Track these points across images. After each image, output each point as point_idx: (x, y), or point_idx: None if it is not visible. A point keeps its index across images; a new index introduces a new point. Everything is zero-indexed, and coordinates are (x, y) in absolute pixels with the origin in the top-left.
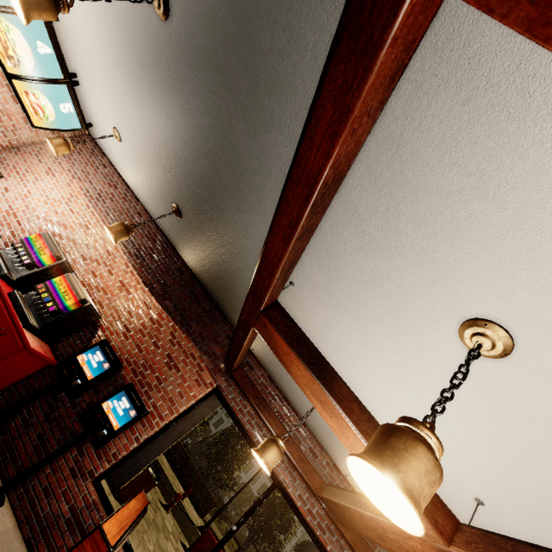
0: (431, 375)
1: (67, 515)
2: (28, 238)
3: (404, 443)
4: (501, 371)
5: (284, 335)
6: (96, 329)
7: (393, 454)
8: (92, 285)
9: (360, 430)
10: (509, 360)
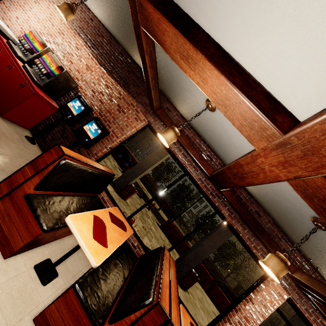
0: None
1: None
2: (25, 34)
3: None
4: None
5: (152, 1)
6: (77, 93)
7: None
8: (71, 68)
9: (212, 61)
10: None
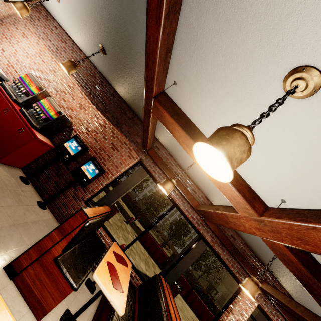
0: (261, 125)
1: None
2: (20, 77)
3: (226, 132)
4: (310, 107)
5: (168, 112)
6: (71, 130)
7: (219, 138)
8: (64, 106)
9: None
10: (317, 96)
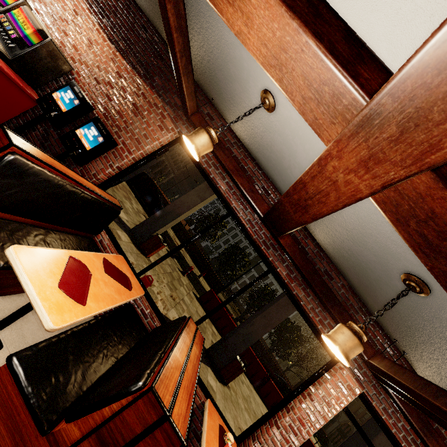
0: None
1: None
2: None
3: None
4: None
5: None
6: (71, 80)
7: None
8: (64, 42)
9: None
10: None
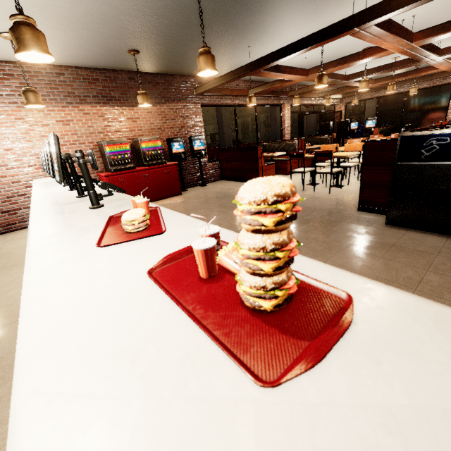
0: None
1: (213, 171)
2: (110, 152)
3: (324, 78)
4: None
5: (267, 71)
6: None
7: (323, 81)
8: (126, 135)
9: (290, 74)
10: None
